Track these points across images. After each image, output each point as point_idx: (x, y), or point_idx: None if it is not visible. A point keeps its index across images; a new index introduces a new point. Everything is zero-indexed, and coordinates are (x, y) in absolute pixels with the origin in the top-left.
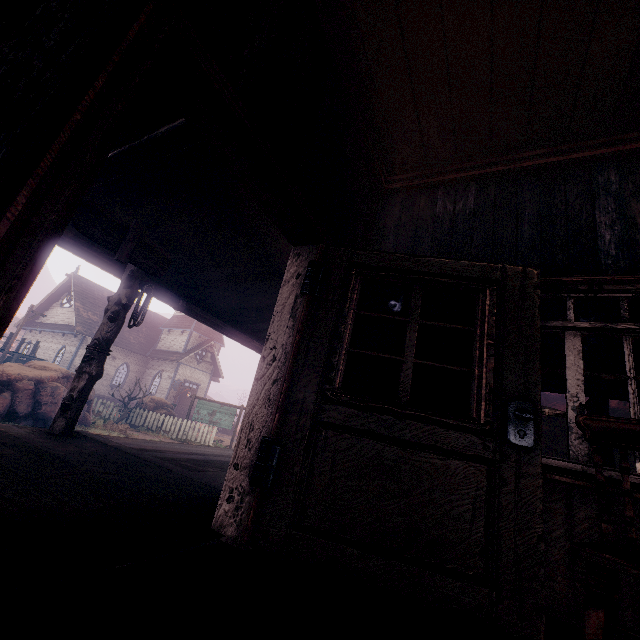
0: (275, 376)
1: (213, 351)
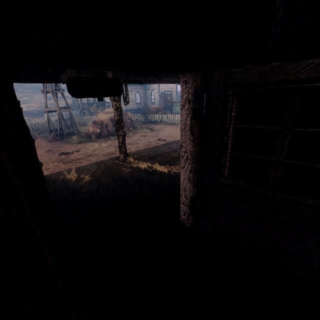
0: (190, 168)
1: None
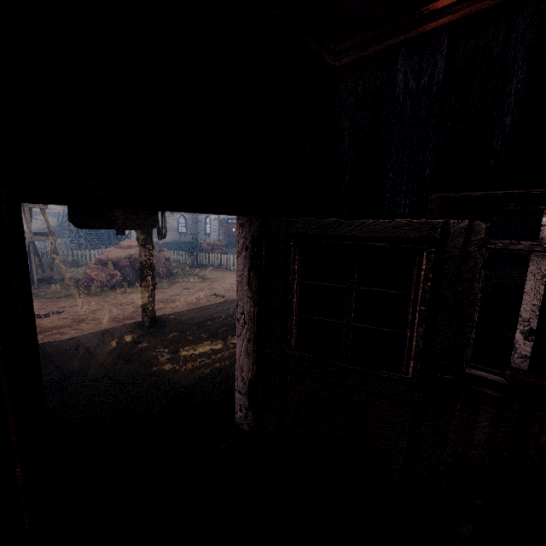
0: (248, 336)
1: None
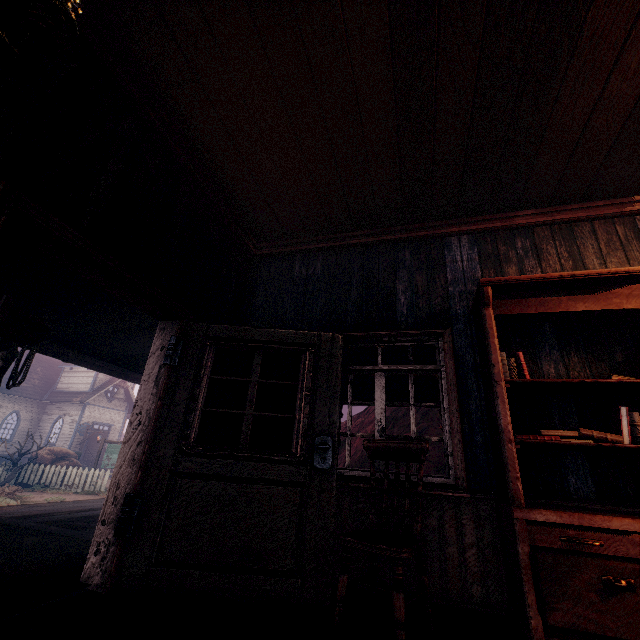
0: (140, 438)
1: (127, 386)
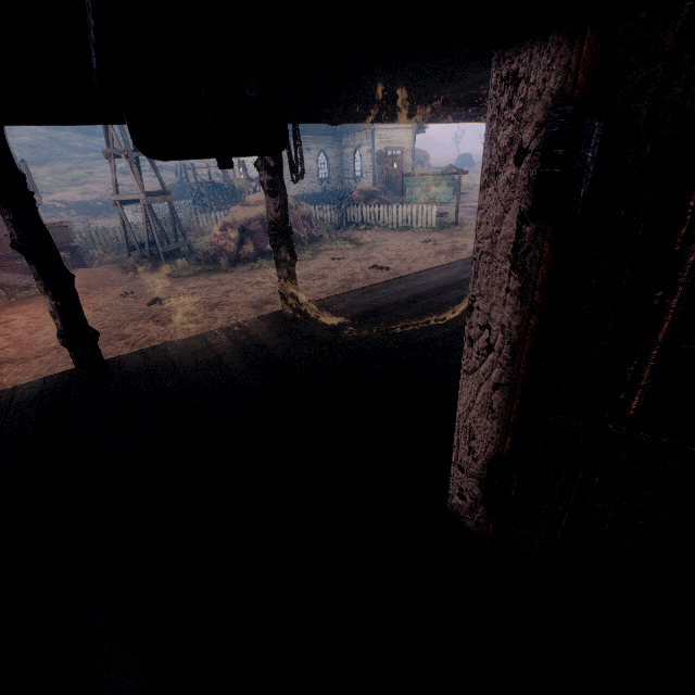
0: (495, 378)
1: None
